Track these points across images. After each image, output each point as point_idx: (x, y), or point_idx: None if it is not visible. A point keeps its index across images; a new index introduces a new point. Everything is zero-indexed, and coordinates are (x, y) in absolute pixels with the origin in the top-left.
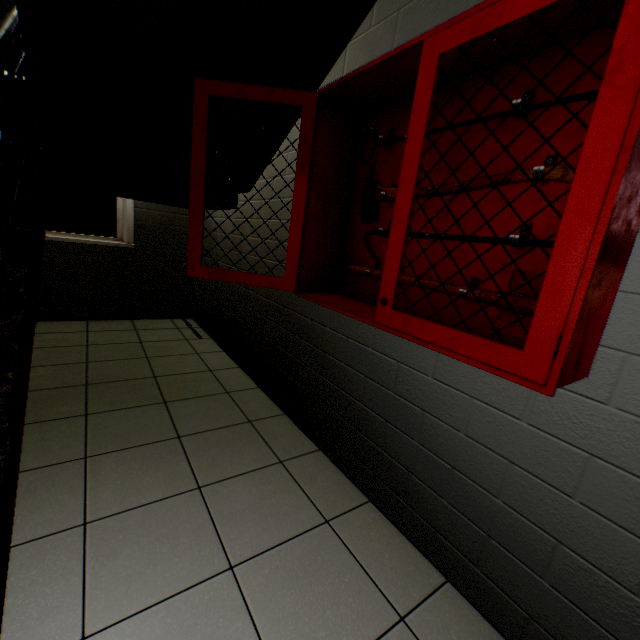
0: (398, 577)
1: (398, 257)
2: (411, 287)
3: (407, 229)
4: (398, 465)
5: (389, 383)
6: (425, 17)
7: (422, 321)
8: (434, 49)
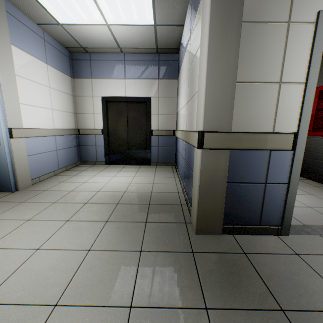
0: (315, 184)
1: (312, 122)
2: (318, 129)
3: (313, 118)
4: (316, 167)
5: (313, 150)
6: (319, 77)
7: (317, 132)
8: (317, 90)
